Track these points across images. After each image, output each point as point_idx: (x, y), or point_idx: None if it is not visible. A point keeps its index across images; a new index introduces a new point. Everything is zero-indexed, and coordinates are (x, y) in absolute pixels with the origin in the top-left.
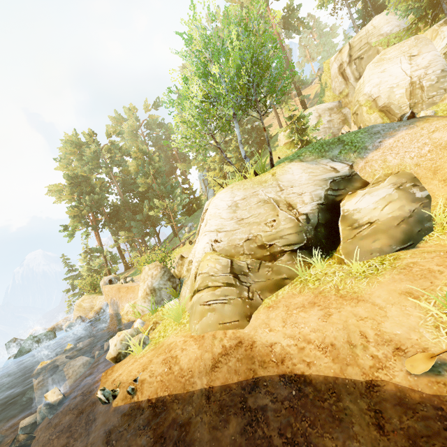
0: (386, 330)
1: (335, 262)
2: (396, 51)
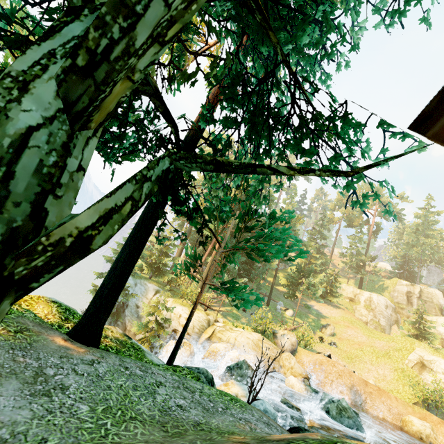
0: None
1: None
2: None
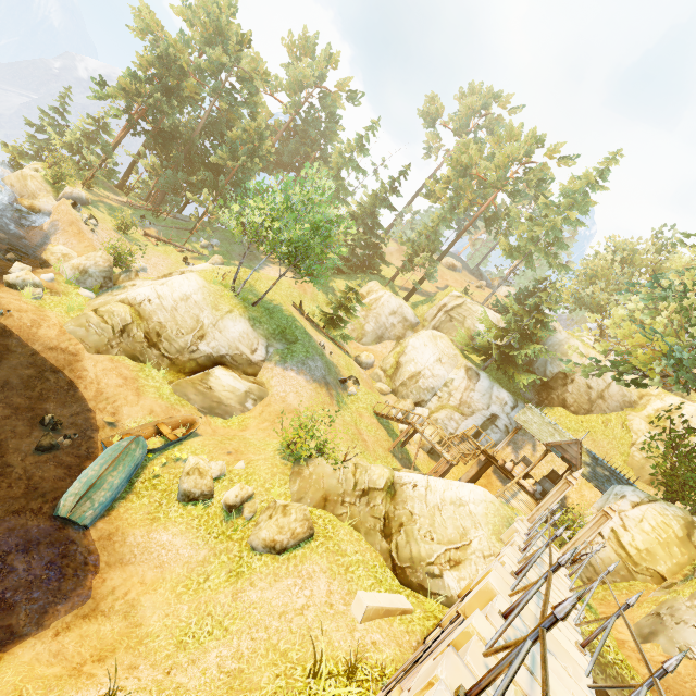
0: (124, 408)
1: (170, 381)
2: (444, 346)
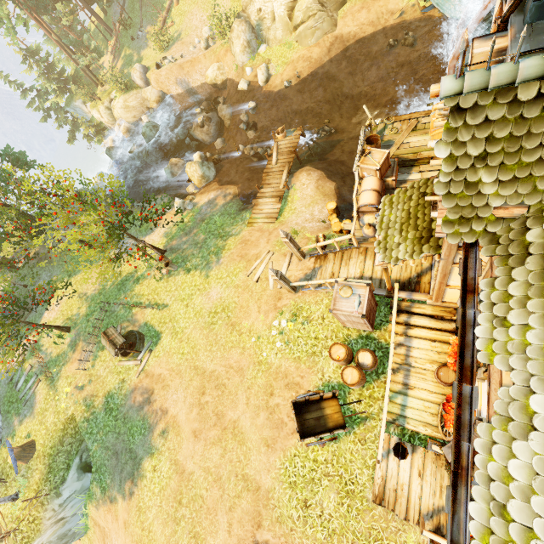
0: (389, 8)
1: None
2: None
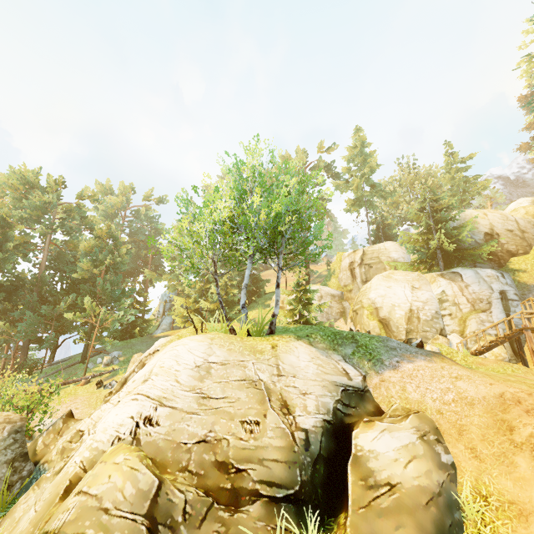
0: None
1: None
2: (402, 276)
